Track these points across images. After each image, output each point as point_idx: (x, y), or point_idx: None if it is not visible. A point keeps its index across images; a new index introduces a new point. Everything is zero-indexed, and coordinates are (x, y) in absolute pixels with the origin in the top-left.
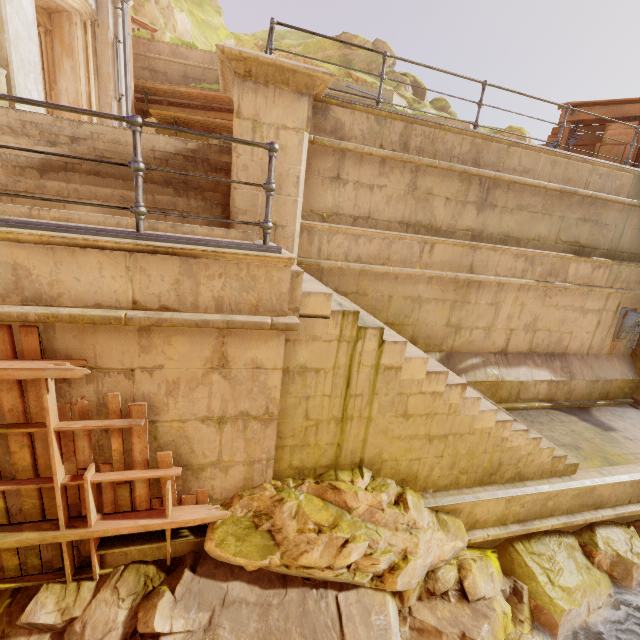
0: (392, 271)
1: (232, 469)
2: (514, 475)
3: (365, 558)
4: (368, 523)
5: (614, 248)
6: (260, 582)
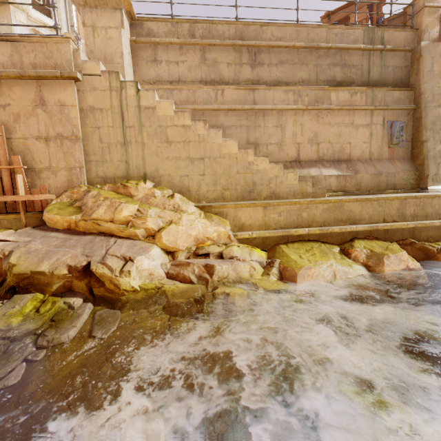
0: (197, 107)
1: (59, 173)
2: (270, 194)
3: (138, 219)
4: (144, 204)
5: (366, 81)
6: (71, 233)
